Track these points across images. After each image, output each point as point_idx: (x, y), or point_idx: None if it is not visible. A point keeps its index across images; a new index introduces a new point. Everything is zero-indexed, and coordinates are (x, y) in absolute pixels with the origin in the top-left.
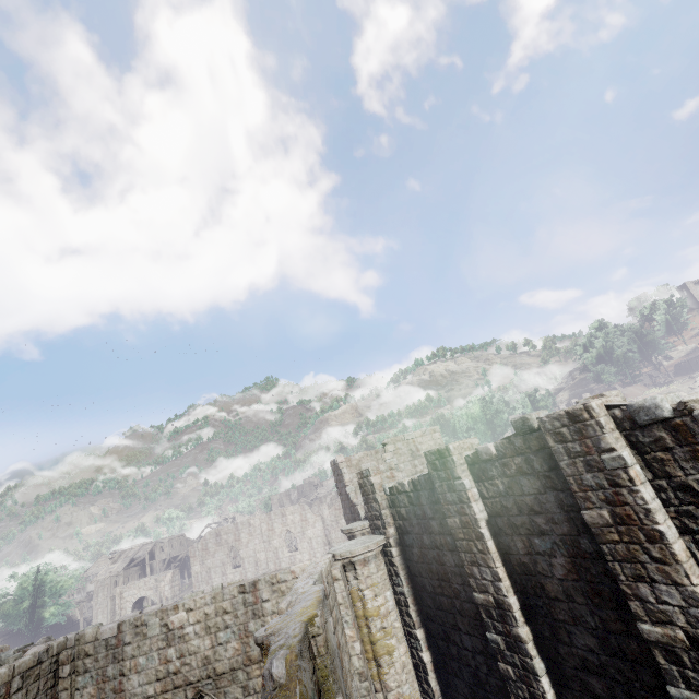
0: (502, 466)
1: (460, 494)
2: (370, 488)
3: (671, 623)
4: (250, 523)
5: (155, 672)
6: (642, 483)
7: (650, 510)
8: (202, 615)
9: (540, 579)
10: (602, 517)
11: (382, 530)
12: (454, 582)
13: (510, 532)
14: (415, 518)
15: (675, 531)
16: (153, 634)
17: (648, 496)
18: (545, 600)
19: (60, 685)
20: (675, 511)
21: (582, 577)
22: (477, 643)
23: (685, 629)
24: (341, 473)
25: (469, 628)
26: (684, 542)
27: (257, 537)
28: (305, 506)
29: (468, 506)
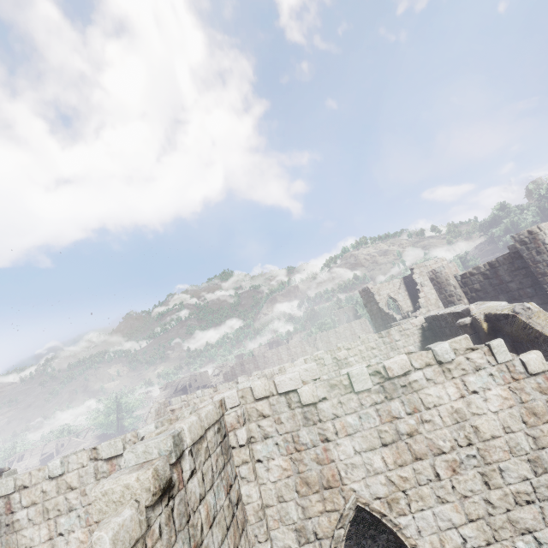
0: None
1: None
2: (444, 278)
3: None
4: (264, 356)
5: None
6: None
7: None
8: (357, 351)
9: None
10: None
11: (457, 302)
12: None
13: None
14: (491, 287)
15: None
16: (328, 363)
17: None
18: None
19: None
20: None
21: None
22: None
23: None
24: (372, 295)
25: None
26: None
27: (271, 365)
28: (303, 342)
29: None
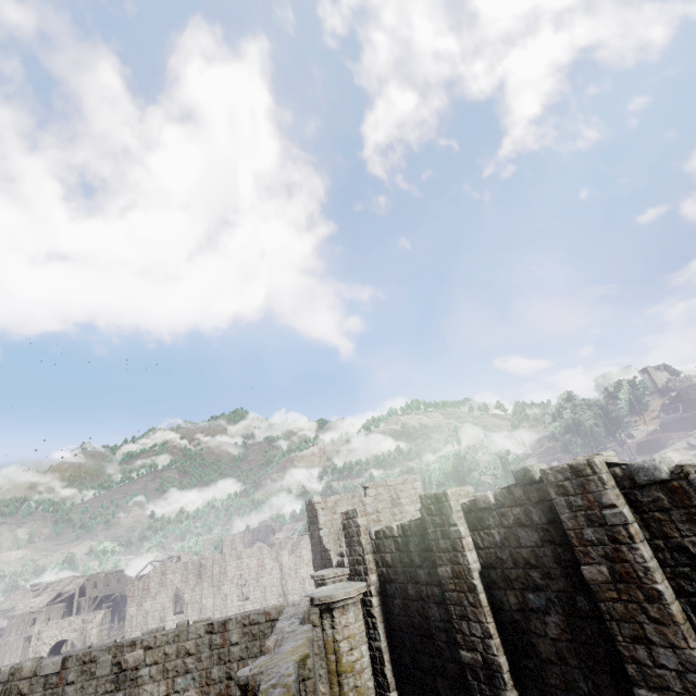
0: (500, 516)
1: (454, 541)
2: (355, 530)
3: (668, 688)
4: (202, 563)
5: None
6: (641, 541)
7: (649, 568)
8: (161, 655)
9: (532, 638)
10: (601, 573)
11: (364, 576)
12: (438, 639)
13: (503, 585)
14: (401, 565)
15: (672, 592)
16: (102, 673)
17: (647, 554)
18: (536, 661)
19: None
20: (671, 572)
21: (577, 637)
22: None
23: (682, 695)
24: (316, 514)
25: (450, 692)
26: (680, 604)
27: (206, 580)
28: (264, 549)
29: (462, 554)
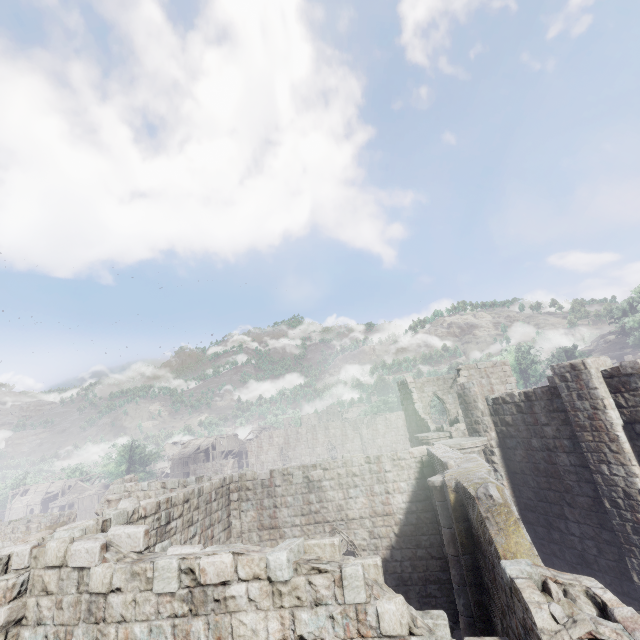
0: None
1: (594, 402)
2: (472, 398)
3: None
4: (298, 431)
5: (300, 509)
6: None
7: None
8: (336, 474)
9: None
10: None
11: (483, 433)
12: (567, 479)
13: None
14: (524, 424)
15: None
16: (297, 482)
17: None
18: None
19: (232, 505)
20: None
21: None
22: (588, 530)
23: None
24: (410, 392)
25: (579, 517)
26: None
27: (303, 443)
28: (346, 423)
29: (603, 412)
